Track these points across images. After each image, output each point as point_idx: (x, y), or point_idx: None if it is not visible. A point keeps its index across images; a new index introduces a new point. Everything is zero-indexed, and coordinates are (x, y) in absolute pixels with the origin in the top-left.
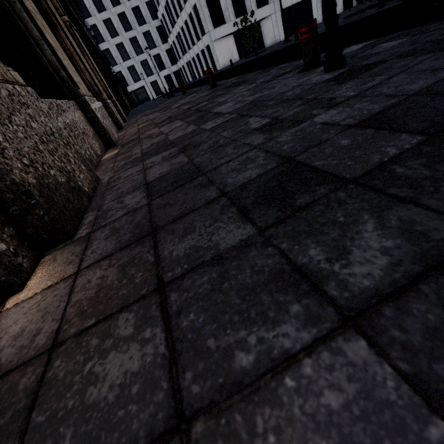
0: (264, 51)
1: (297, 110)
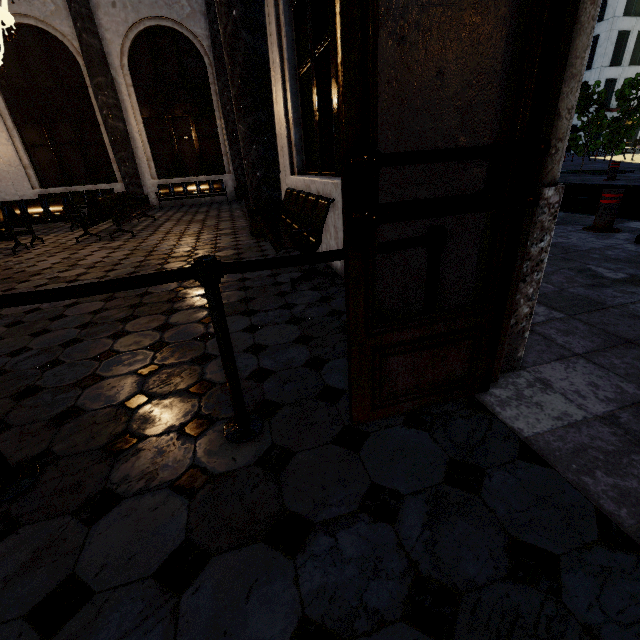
0: None
1: None
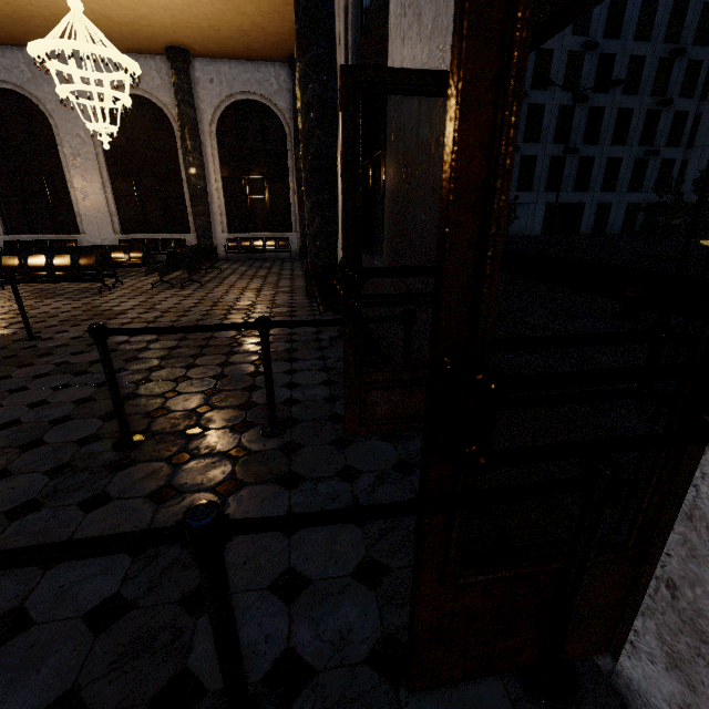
0: (514, 243)
1: (641, 364)
